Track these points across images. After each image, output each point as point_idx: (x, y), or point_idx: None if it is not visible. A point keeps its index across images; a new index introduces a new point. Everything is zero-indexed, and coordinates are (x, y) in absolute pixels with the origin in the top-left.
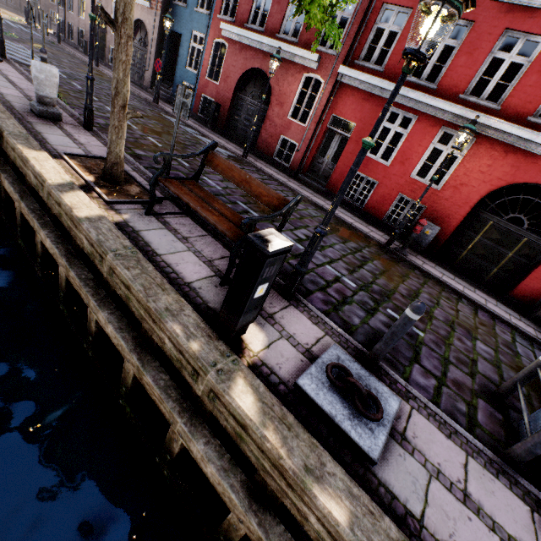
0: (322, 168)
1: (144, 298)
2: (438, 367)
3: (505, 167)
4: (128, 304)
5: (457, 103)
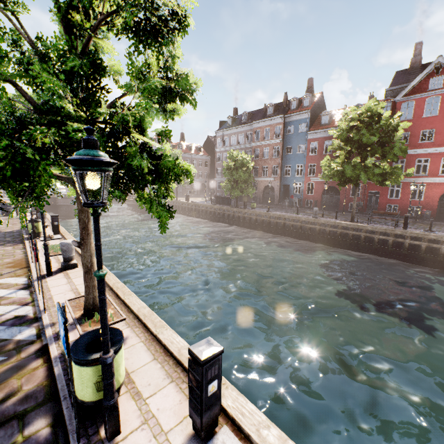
0: (372, 207)
1: (390, 229)
2: None
3: (440, 188)
4: (386, 232)
5: (413, 177)
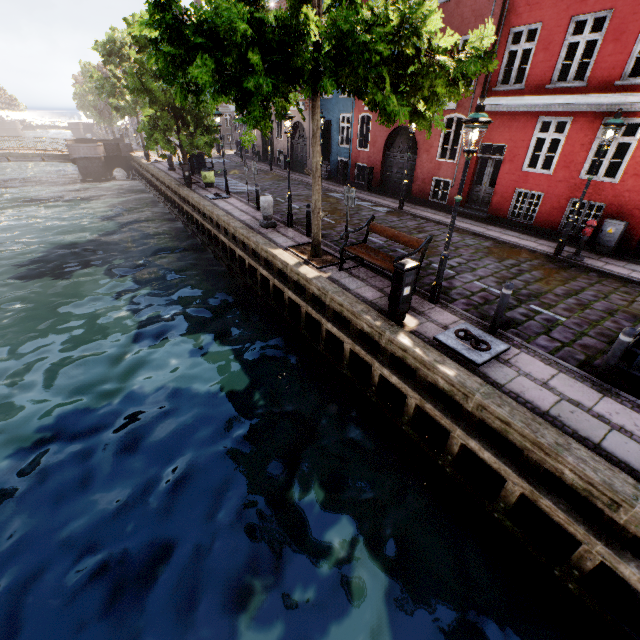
0: (480, 196)
1: (350, 308)
2: (568, 337)
3: None
4: (342, 315)
5: (615, 91)
